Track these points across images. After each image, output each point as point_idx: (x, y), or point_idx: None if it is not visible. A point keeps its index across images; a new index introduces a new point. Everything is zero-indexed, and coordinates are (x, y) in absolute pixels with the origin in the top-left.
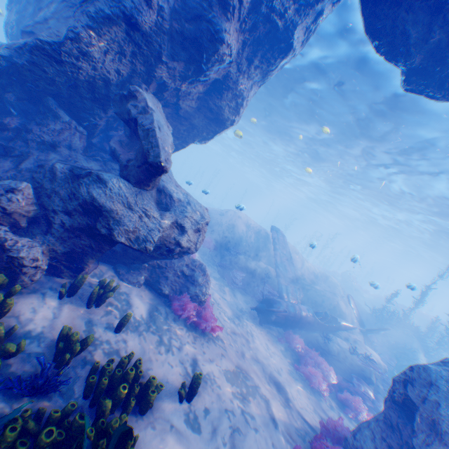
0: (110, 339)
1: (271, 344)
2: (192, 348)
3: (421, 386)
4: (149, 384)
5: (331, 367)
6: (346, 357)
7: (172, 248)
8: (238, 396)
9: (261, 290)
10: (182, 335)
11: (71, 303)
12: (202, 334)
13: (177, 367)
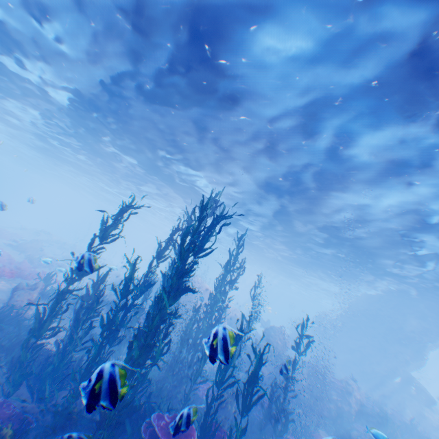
0: None
1: None
2: None
3: None
4: None
5: None
6: None
7: None
8: None
9: None
10: None
11: None
12: None
13: None
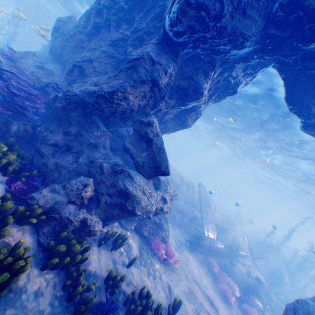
0: (126, 273)
1: (199, 267)
2: (165, 276)
3: (304, 314)
4: (158, 308)
5: (236, 285)
6: (244, 278)
7: (158, 212)
8: (195, 311)
9: (191, 227)
10: (158, 267)
11: (103, 248)
12: (167, 264)
13: (161, 292)
